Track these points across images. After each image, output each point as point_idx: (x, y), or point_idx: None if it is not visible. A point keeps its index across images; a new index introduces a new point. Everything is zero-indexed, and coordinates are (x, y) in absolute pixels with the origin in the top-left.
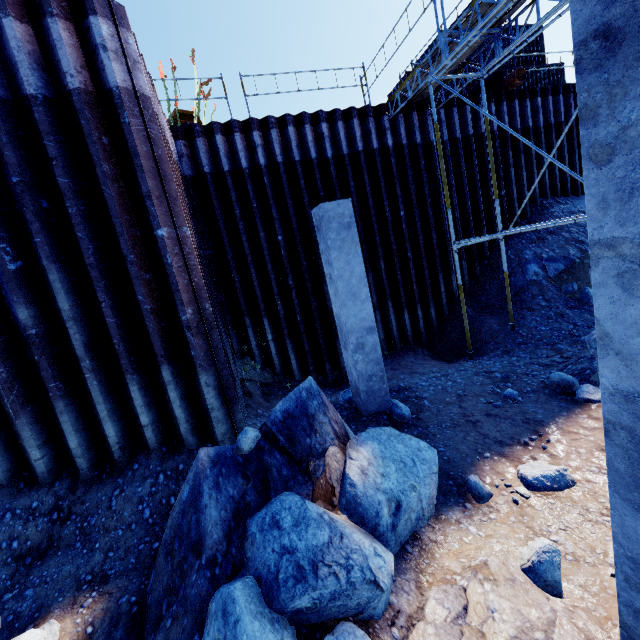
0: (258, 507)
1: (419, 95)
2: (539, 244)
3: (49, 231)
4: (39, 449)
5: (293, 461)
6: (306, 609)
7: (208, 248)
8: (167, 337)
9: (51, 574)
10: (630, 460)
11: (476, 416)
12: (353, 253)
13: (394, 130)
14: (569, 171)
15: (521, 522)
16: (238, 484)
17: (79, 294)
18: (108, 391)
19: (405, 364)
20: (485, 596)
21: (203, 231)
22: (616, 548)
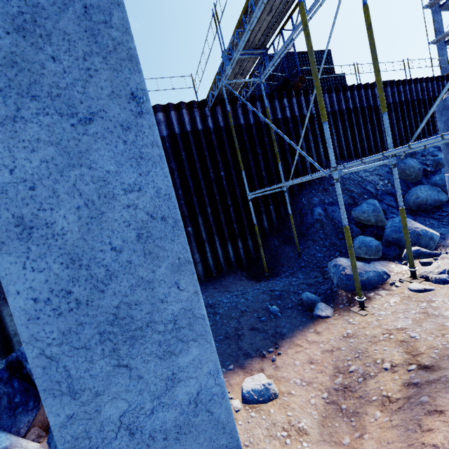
0: None
1: (229, 93)
2: (323, 193)
3: None
4: None
5: (32, 387)
6: None
7: None
8: None
9: None
10: None
11: (244, 330)
12: None
13: (214, 117)
14: (292, 143)
15: None
16: None
17: None
18: None
19: (224, 284)
20: None
21: None
22: None
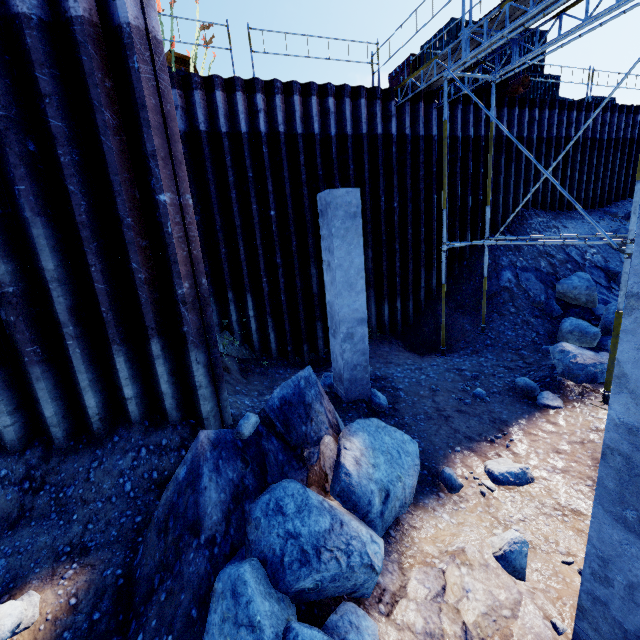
0: (256, 490)
1: (429, 85)
2: (515, 253)
3: (35, 179)
4: (9, 415)
5: (288, 447)
6: (308, 589)
7: (196, 213)
8: (159, 309)
9: (25, 544)
10: (620, 481)
11: (448, 411)
12: (355, 244)
13: (399, 118)
14: (567, 195)
15: (487, 512)
16: (237, 468)
17: (65, 253)
18: (91, 360)
19: (380, 353)
20: (461, 578)
21: (192, 194)
22: (589, 548)
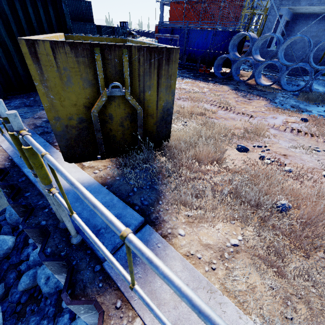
0: None
1: None
2: None
3: None
4: None
5: None
6: None
7: None
8: None
9: None
10: None
11: None
12: None
13: None
14: None
15: None
16: None
17: None
18: None
19: None
20: None
21: None
22: None
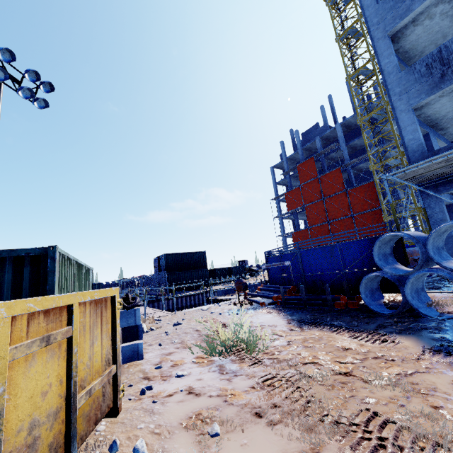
0: None
1: None
2: None
3: None
4: None
5: None
6: None
7: None
8: None
9: None
10: None
11: None
12: None
13: None
14: None
15: None
16: None
17: None
18: None
19: None
20: None
21: None
22: None
